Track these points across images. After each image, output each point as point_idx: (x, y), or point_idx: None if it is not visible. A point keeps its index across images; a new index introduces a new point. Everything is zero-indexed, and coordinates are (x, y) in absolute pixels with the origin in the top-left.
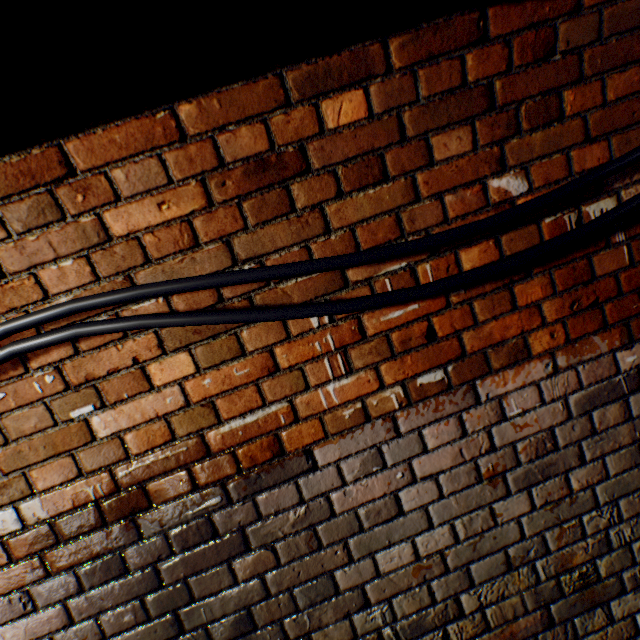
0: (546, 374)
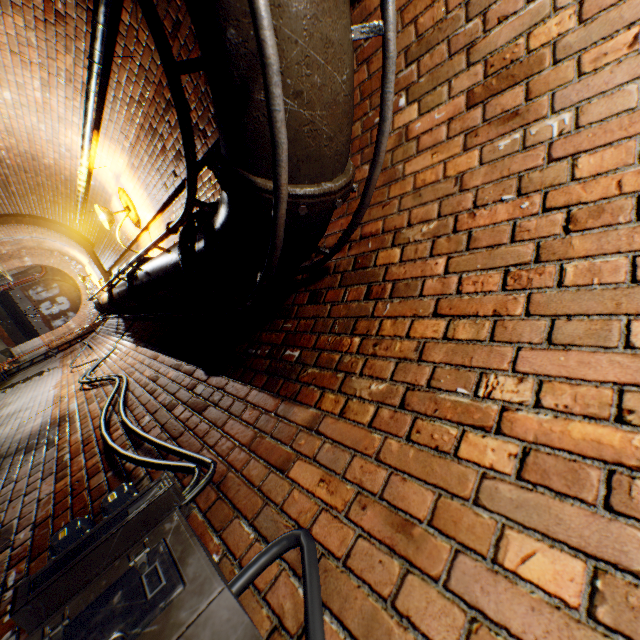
0: (41, 497)
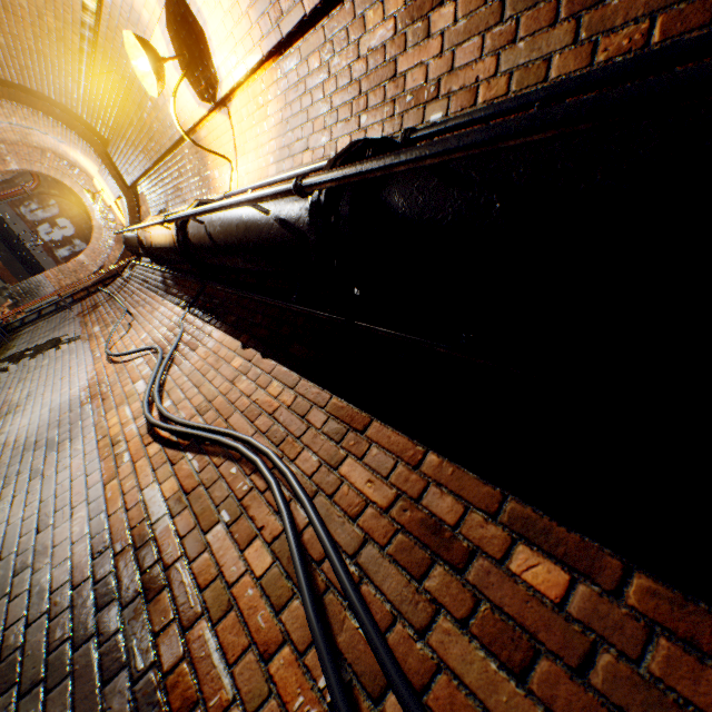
0: None
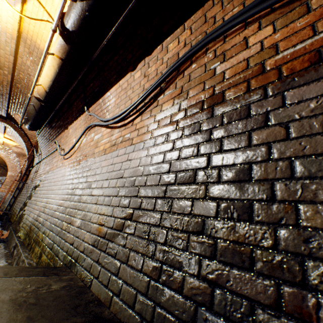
0: None
